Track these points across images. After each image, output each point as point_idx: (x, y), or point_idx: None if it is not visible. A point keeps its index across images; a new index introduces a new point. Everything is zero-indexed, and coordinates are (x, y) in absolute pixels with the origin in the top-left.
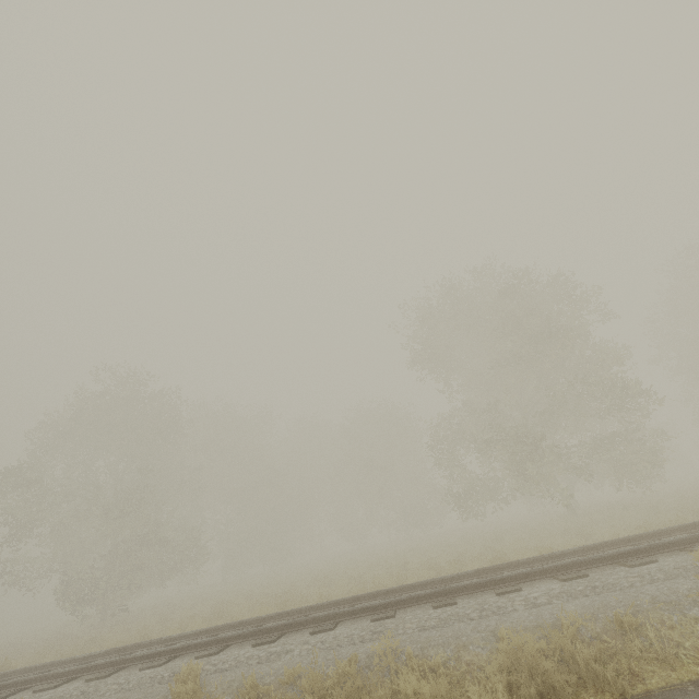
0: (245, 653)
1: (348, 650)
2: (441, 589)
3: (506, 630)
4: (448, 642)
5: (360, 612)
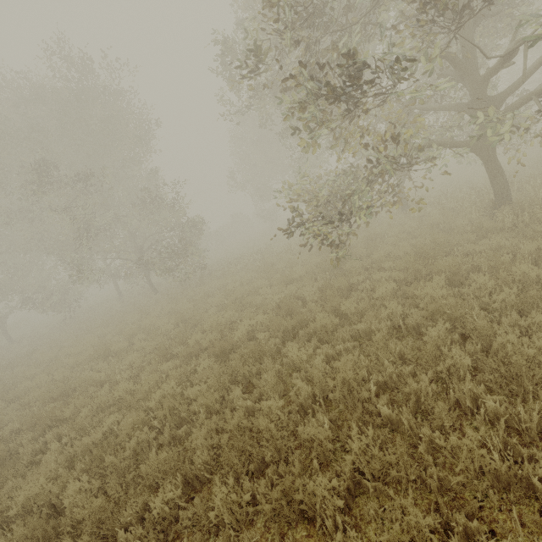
0: None
1: None
2: None
3: None
4: None
5: None
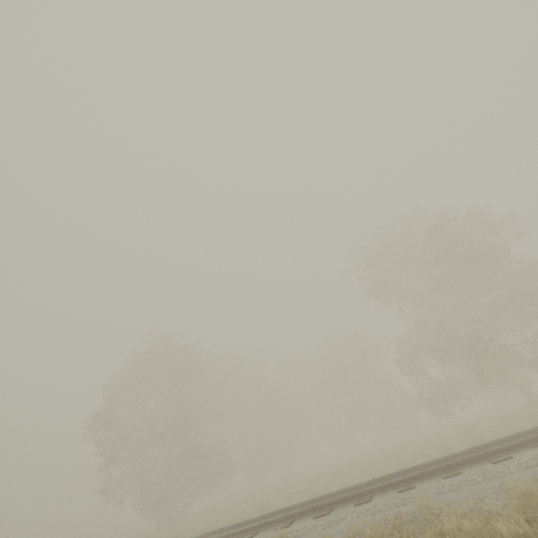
0: (310, 523)
1: (389, 513)
2: (446, 464)
3: (511, 483)
4: (467, 498)
5: (387, 487)
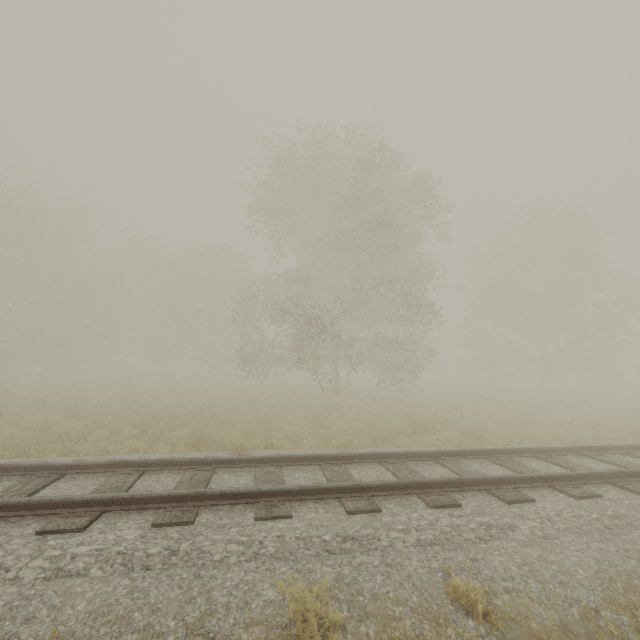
0: None
1: None
2: None
3: None
4: None
5: None
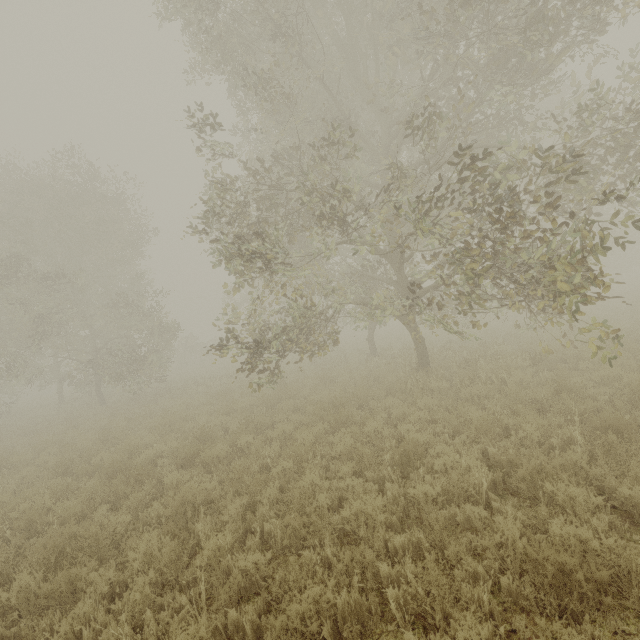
0: None
1: None
2: None
3: None
4: None
5: None
